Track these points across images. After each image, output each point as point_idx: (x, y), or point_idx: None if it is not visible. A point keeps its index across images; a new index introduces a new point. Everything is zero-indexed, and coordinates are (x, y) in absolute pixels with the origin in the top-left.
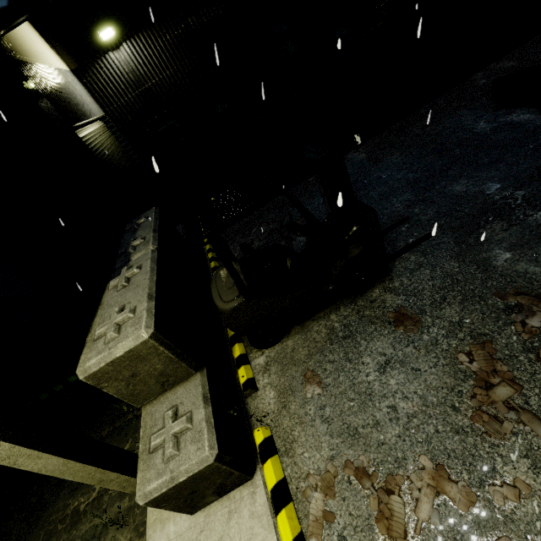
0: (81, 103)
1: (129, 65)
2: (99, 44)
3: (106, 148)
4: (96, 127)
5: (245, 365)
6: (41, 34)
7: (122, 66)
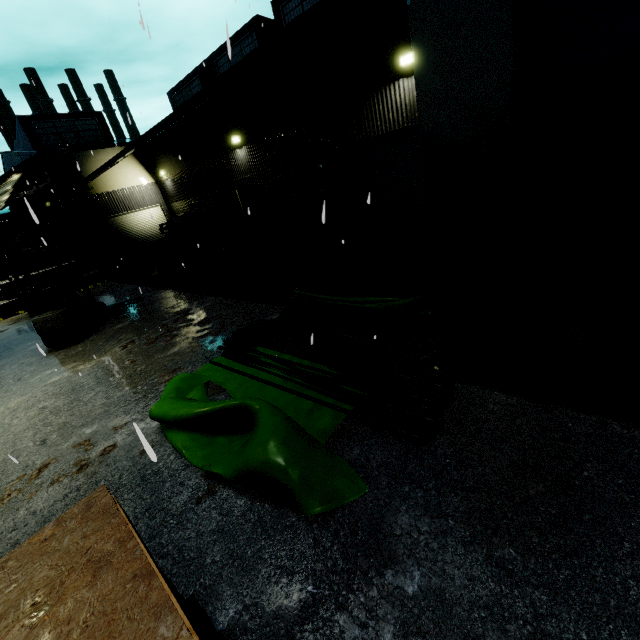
0: (135, 202)
1: (171, 188)
2: (163, 176)
3: (136, 223)
4: (144, 211)
5: (24, 311)
6: (149, 166)
7: (169, 187)
